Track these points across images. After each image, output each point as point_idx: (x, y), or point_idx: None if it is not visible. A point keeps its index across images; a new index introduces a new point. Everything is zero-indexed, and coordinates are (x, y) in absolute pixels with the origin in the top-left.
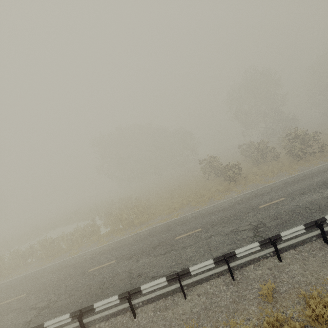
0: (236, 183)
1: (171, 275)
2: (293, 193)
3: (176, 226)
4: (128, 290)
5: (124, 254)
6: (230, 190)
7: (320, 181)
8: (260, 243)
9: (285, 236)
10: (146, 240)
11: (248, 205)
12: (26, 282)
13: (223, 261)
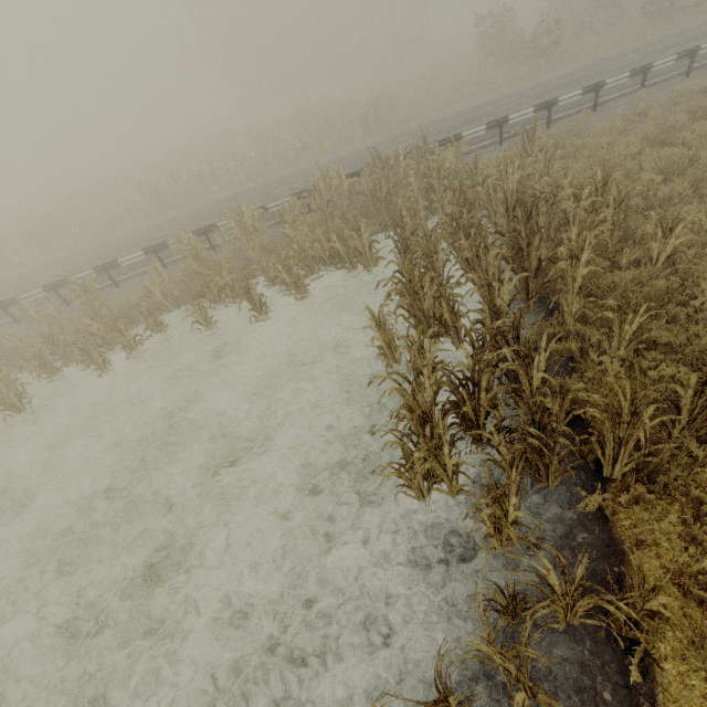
0: (548, 64)
1: (540, 106)
2: (653, 52)
3: (481, 108)
4: (497, 119)
5: (423, 135)
6: (542, 72)
7: (689, 37)
8: (631, 73)
9: (655, 68)
10: (444, 123)
11: (588, 72)
12: (274, 184)
13: (590, 93)
